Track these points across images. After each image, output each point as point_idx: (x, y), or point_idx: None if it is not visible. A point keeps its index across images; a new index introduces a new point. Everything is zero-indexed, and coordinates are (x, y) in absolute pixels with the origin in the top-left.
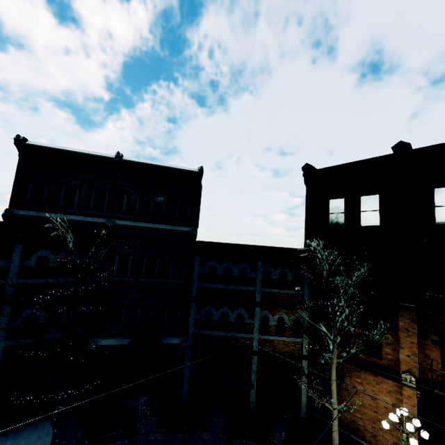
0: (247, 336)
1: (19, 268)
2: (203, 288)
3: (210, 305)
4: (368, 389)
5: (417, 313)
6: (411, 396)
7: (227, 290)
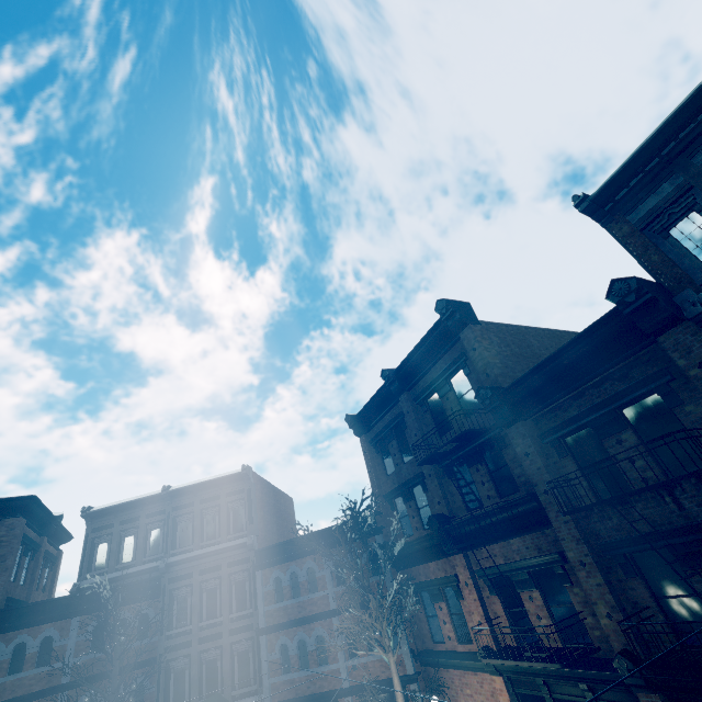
0: (333, 667)
1: (76, 644)
2: (272, 612)
3: (283, 634)
4: (479, 701)
5: (468, 554)
6: (501, 688)
7: (298, 606)
